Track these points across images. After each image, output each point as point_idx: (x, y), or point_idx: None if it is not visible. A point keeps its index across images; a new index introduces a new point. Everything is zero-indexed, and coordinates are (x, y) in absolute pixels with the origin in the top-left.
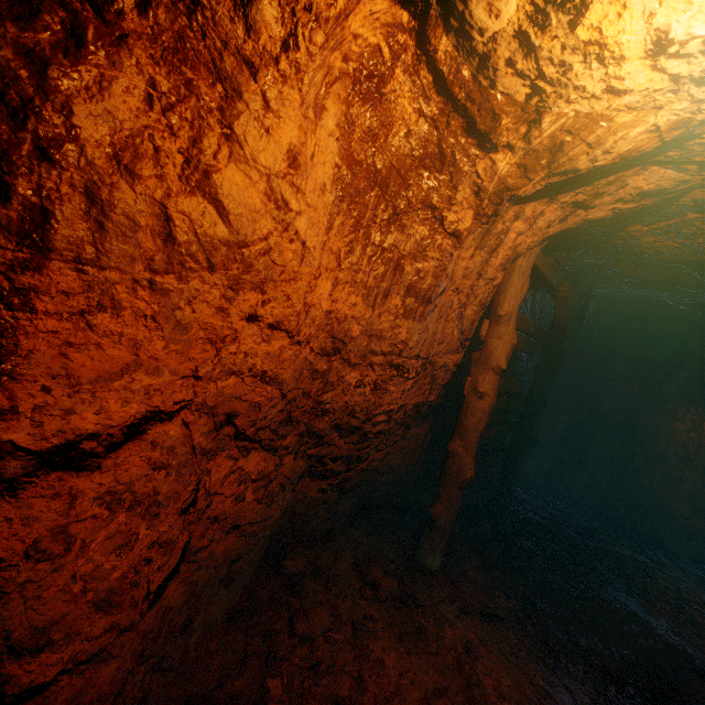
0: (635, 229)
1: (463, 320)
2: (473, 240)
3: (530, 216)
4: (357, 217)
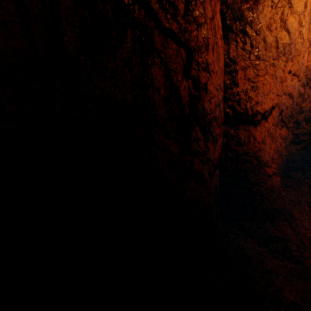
0: None
1: None
2: None
3: None
4: None
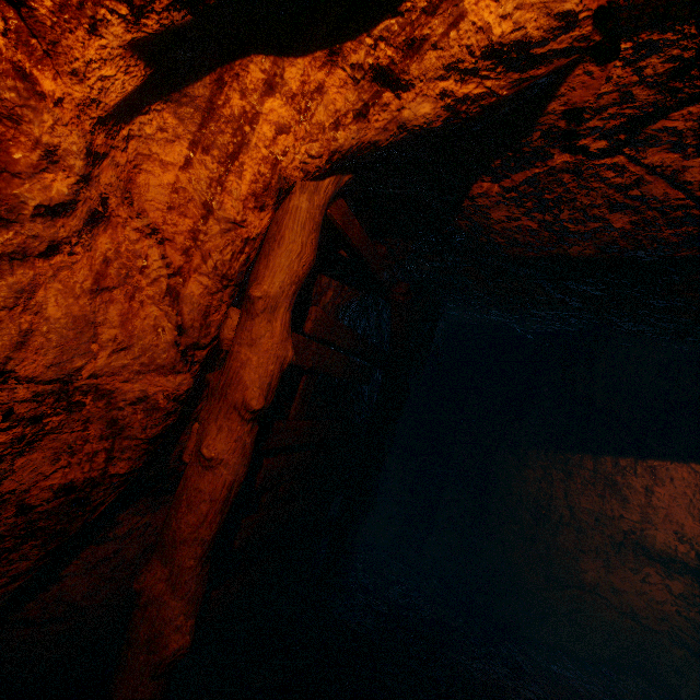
0: (482, 191)
1: (181, 303)
2: (180, 122)
3: (298, 91)
4: None
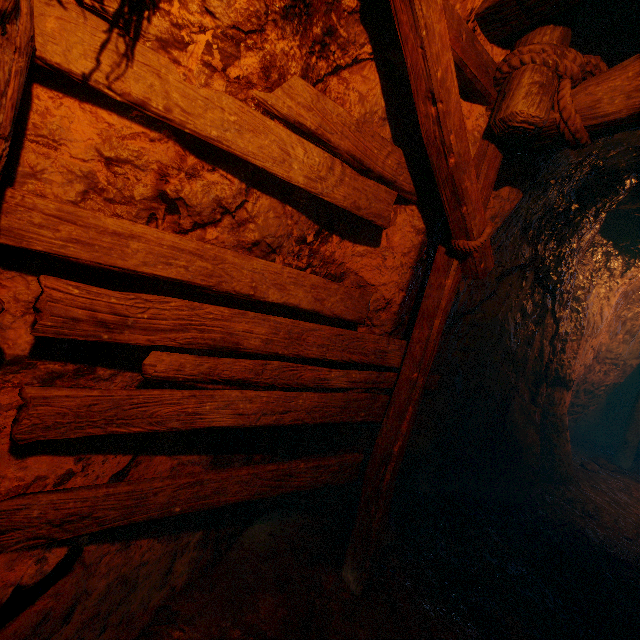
0: None
1: None
2: None
3: None
4: (615, 308)
